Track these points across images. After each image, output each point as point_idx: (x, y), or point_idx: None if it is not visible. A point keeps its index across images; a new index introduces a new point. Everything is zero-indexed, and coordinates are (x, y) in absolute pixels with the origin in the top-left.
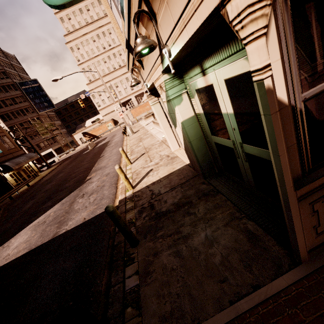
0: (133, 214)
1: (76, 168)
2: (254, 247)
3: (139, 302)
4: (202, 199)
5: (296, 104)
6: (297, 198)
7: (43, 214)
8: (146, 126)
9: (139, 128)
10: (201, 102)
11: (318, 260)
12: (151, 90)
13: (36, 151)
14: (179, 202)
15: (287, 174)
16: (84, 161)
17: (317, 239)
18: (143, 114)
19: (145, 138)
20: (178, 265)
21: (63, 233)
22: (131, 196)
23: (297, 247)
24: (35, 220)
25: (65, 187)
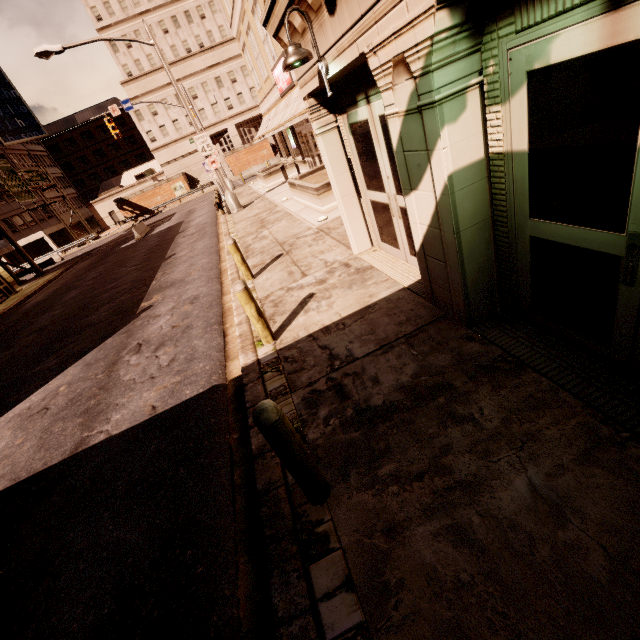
0: (291, 409)
1: (110, 281)
2: None
3: None
4: (482, 381)
5: None
6: None
7: (39, 388)
8: (268, 194)
9: (254, 198)
10: (539, 113)
11: None
12: (321, 93)
13: (4, 234)
14: (417, 385)
15: None
16: (128, 264)
17: None
18: (256, 167)
19: (273, 221)
20: (474, 571)
21: (99, 442)
22: (273, 358)
23: None
24: (20, 402)
25: (88, 323)
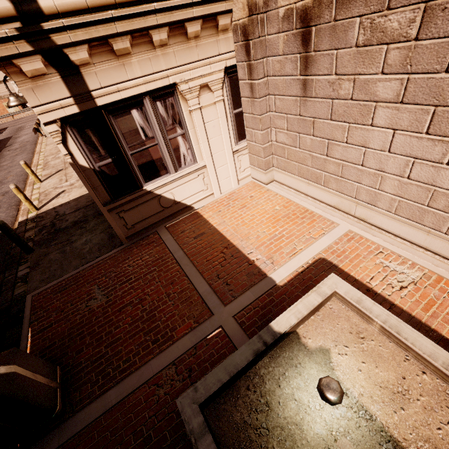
0: (33, 233)
1: None
2: (109, 241)
3: (28, 279)
4: (96, 218)
5: (95, 168)
6: (107, 211)
7: None
8: None
9: None
10: None
11: (131, 242)
12: None
13: None
14: (78, 221)
15: (96, 199)
16: None
17: (129, 232)
18: None
19: None
20: (61, 257)
21: None
22: (34, 217)
23: (118, 236)
24: None
25: None
